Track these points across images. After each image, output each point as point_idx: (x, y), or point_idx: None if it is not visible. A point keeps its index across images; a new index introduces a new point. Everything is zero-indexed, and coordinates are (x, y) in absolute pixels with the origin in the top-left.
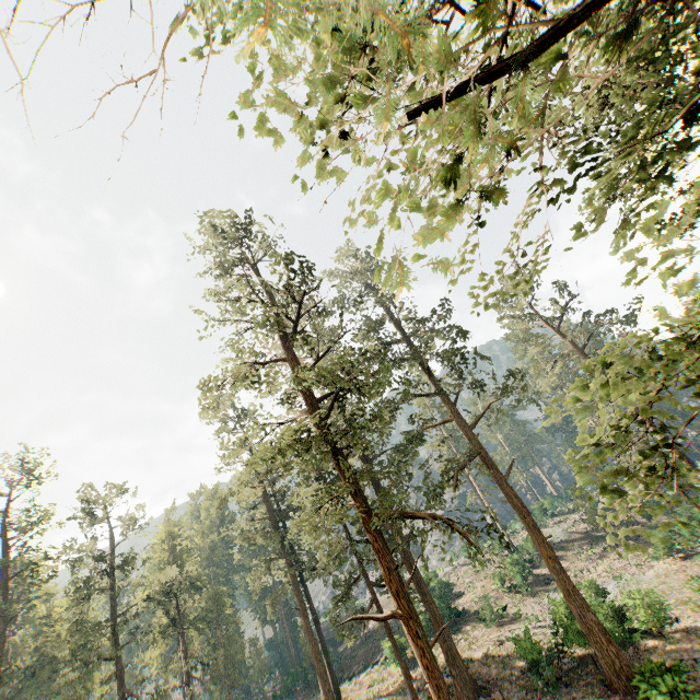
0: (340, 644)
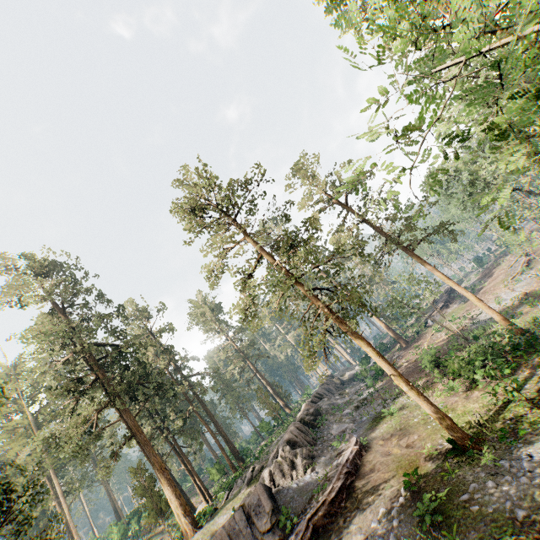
0: None
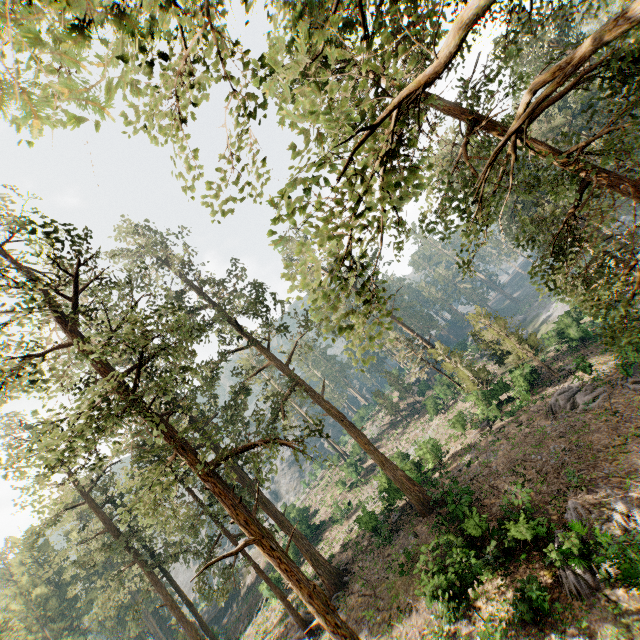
0: (224, 616)
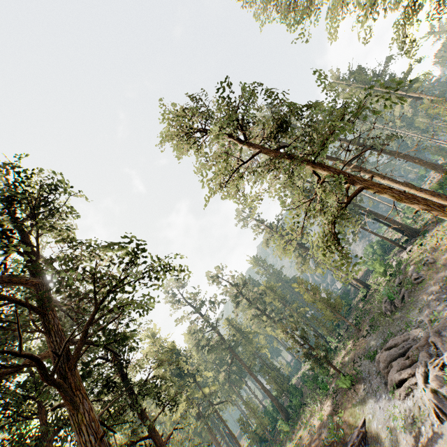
0: None
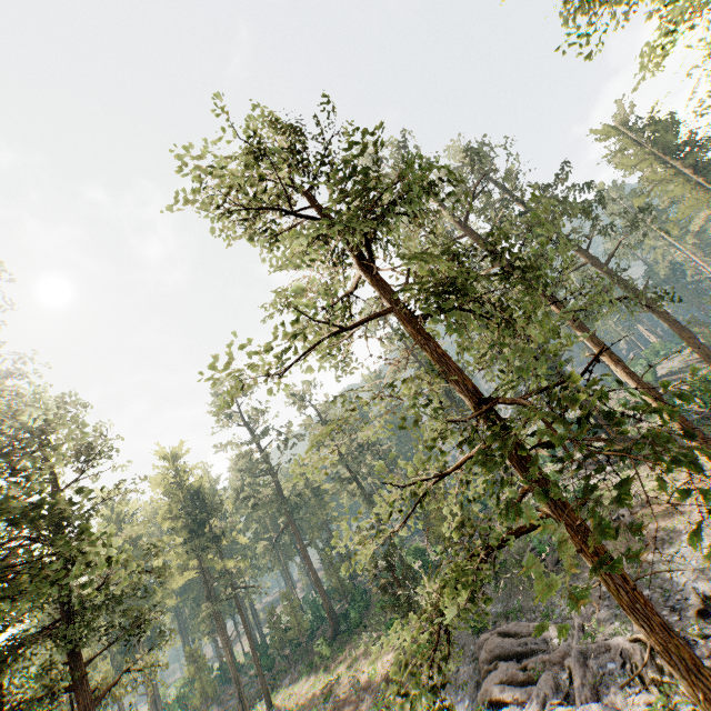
0: None
